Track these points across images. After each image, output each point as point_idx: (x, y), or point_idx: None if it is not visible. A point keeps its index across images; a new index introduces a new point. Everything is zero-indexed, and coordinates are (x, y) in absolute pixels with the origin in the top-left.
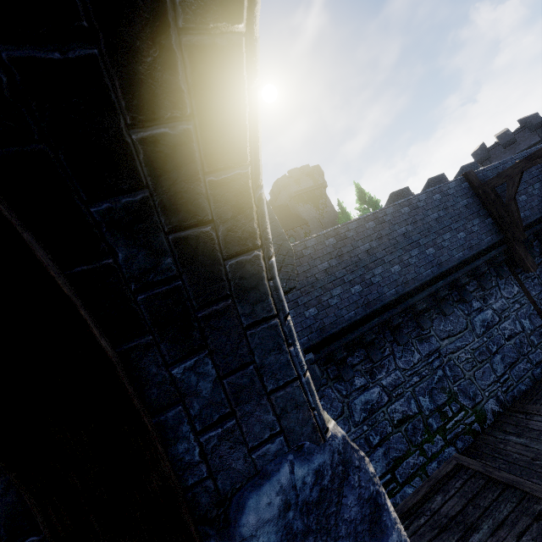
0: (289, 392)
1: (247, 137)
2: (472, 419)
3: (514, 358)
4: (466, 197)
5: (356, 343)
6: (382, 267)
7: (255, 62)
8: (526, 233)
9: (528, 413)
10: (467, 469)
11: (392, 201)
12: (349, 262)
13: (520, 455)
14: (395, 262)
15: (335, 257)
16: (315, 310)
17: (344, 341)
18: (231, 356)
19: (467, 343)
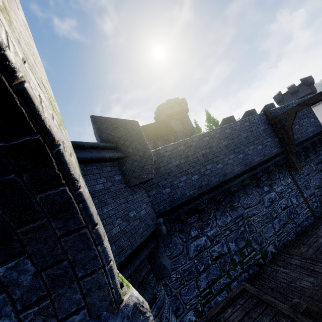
0: (94, 277)
1: (26, 116)
2: (259, 256)
3: (286, 221)
4: (264, 125)
5: (194, 210)
6: (211, 164)
7: (9, 65)
8: (297, 147)
9: (291, 254)
10: (248, 292)
11: (223, 124)
12: (192, 161)
13: (284, 279)
14: (219, 162)
15: (184, 158)
16: (169, 189)
17: (185, 209)
18: (48, 256)
19: (259, 211)
